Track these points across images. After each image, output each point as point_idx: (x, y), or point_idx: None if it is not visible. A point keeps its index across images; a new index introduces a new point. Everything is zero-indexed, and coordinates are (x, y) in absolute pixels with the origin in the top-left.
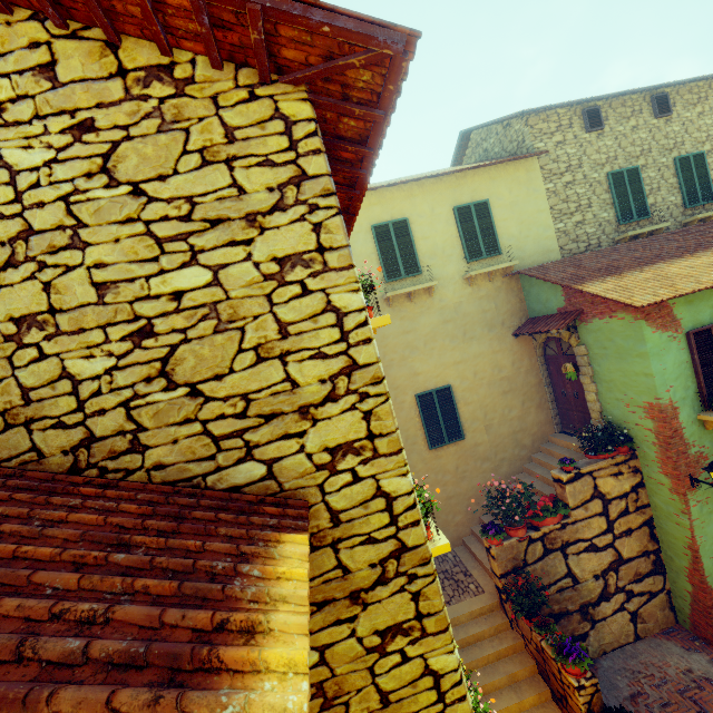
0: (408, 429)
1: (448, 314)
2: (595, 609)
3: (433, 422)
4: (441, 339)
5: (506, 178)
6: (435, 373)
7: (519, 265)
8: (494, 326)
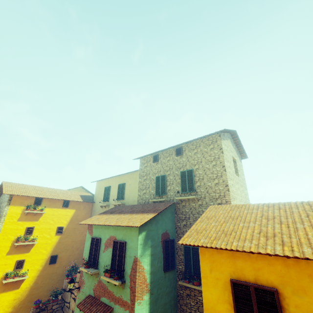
0: None
1: None
2: None
3: None
4: None
5: (131, 177)
6: None
7: (127, 204)
8: None
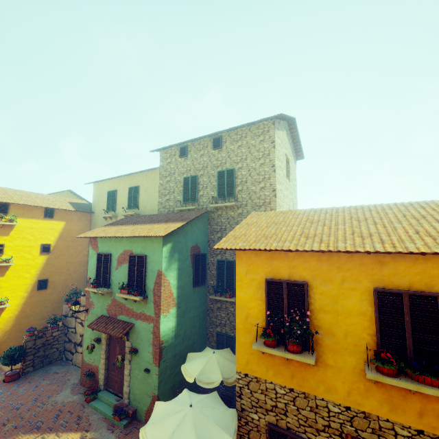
0: None
1: None
2: (77, 347)
3: None
4: None
5: (147, 177)
6: None
7: (143, 214)
8: None
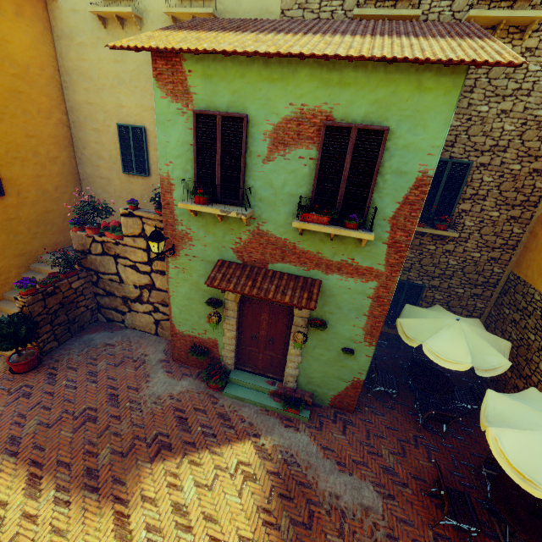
0: (111, 150)
1: None
2: (132, 304)
3: (128, 153)
4: (144, 80)
5: None
6: (135, 111)
7: None
8: None
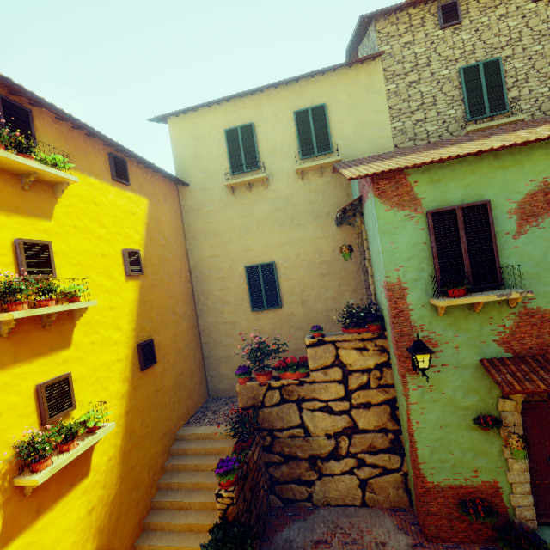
0: (237, 292)
1: (279, 203)
2: (324, 464)
3: (257, 290)
4: (272, 223)
5: (346, 83)
6: (263, 251)
7: None
8: (319, 216)
